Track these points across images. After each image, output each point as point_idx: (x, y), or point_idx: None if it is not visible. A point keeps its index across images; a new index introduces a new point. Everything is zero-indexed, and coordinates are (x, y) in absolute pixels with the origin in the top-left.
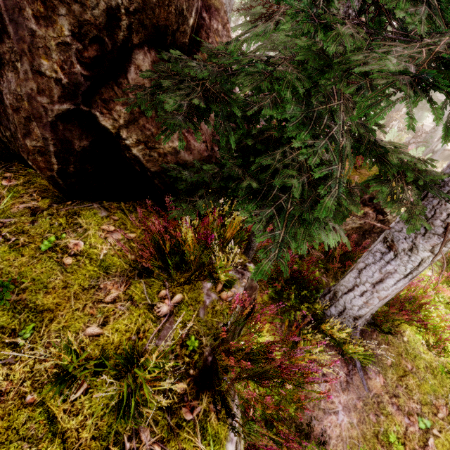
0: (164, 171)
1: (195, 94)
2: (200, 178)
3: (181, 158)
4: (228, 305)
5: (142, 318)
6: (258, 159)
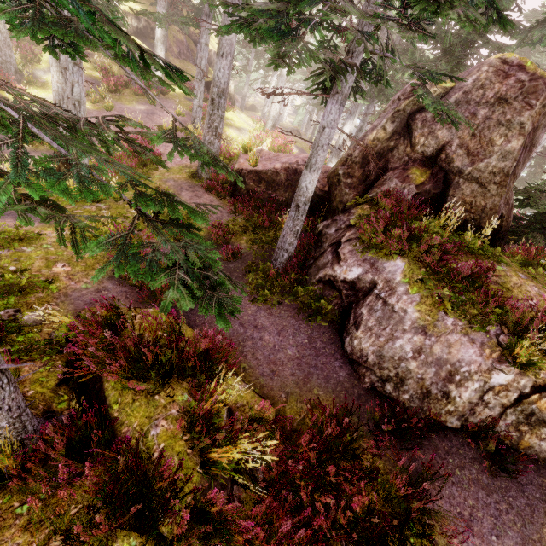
0: (505, 230)
1: None
2: None
3: (509, 225)
4: None
5: None
6: None
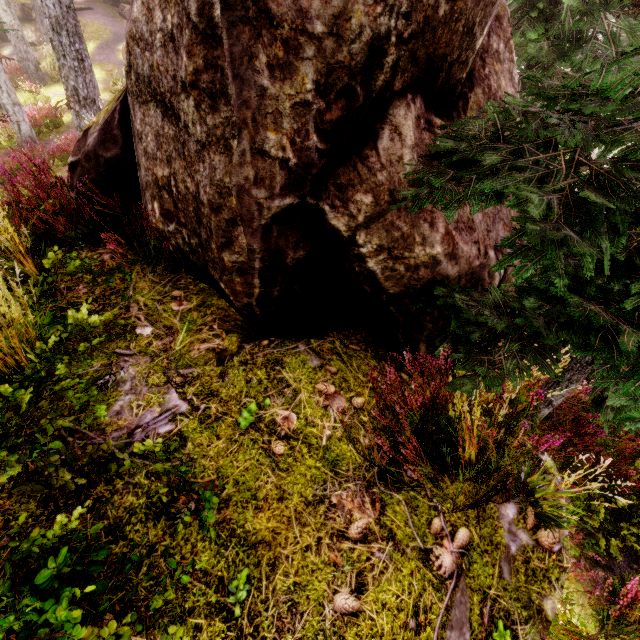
0: (409, 293)
1: (560, 178)
2: (527, 328)
3: (439, 272)
4: (555, 561)
5: (417, 581)
6: (635, 289)
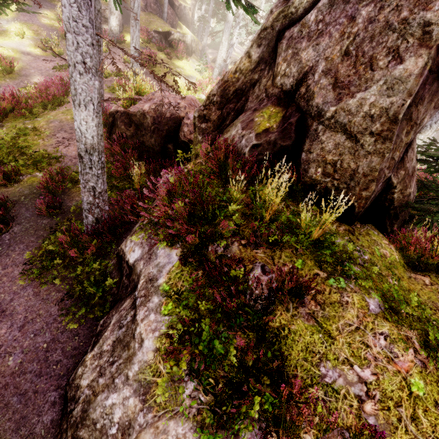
0: (399, 205)
1: None
2: None
3: (409, 198)
4: None
5: None
6: None
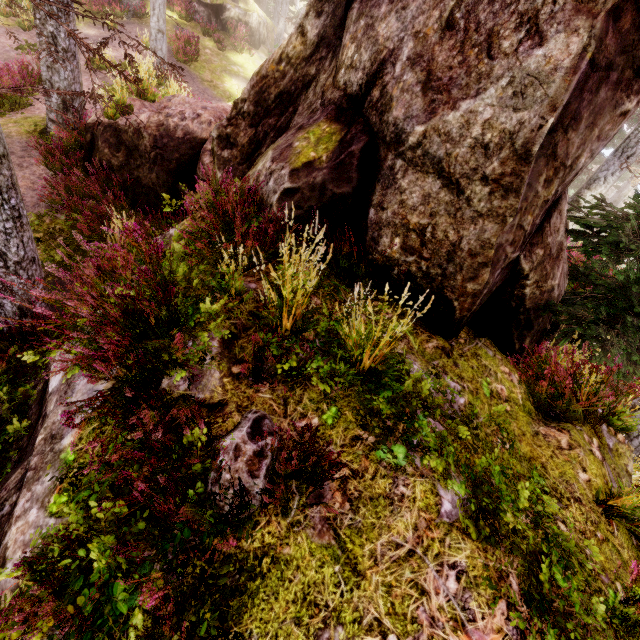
0: (534, 307)
1: None
2: (636, 333)
3: (551, 295)
4: (627, 448)
5: (597, 463)
6: None
